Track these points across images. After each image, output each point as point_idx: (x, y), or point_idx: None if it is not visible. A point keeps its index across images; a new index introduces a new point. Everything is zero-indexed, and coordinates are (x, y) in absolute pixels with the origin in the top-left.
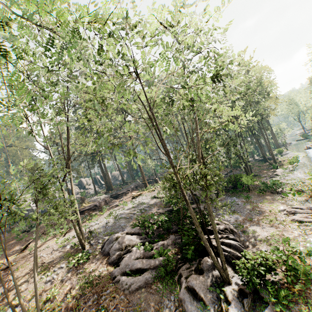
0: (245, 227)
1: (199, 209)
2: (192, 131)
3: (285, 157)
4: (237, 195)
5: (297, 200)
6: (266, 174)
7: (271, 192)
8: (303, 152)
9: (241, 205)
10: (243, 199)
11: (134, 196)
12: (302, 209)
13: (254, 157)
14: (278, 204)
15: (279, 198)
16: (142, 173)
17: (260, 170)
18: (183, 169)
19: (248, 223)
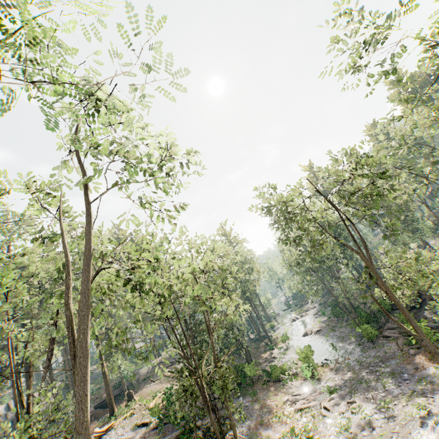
0: (259, 433)
1: (218, 417)
2: (189, 315)
3: (278, 333)
4: (243, 393)
5: (295, 385)
6: (265, 358)
7: (274, 381)
8: (291, 326)
9: (250, 406)
10: (249, 398)
11: (99, 433)
12: (300, 394)
13: (249, 336)
14: (281, 394)
15: (281, 386)
16: (108, 385)
17: (259, 354)
18: (199, 370)
19: (261, 427)
